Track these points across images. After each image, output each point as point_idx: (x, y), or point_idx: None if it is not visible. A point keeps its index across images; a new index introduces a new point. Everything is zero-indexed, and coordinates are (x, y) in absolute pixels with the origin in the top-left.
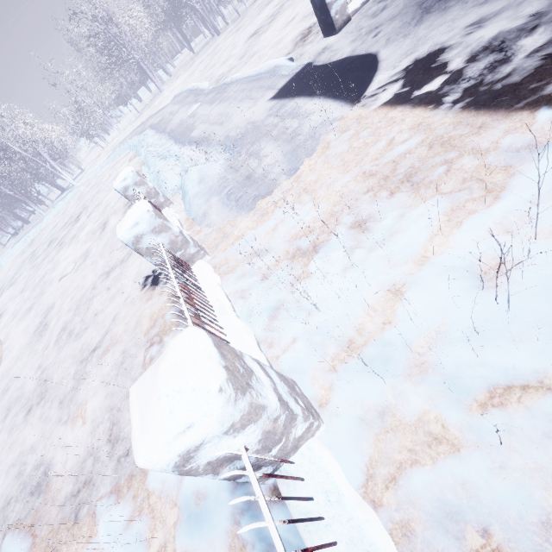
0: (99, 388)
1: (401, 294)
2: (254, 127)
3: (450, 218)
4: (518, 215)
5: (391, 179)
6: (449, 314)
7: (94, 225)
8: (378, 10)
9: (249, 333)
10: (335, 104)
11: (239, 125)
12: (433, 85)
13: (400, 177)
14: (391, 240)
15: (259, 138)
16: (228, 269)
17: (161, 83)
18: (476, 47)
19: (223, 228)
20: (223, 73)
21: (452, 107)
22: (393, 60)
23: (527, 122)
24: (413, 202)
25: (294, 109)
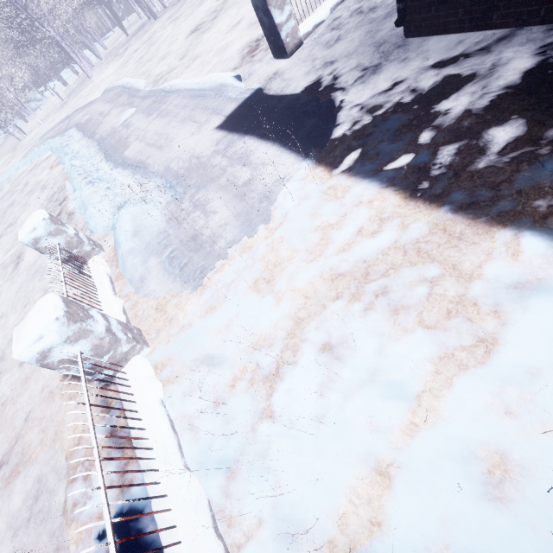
0: (5, 533)
1: (389, 478)
2: (198, 163)
3: (438, 369)
4: (519, 389)
5: (363, 288)
6: (452, 533)
7: (5, 256)
8: (331, 39)
9: (201, 502)
10: (292, 158)
11: (181, 156)
12: (401, 162)
13: (374, 288)
14: (370, 386)
15: (205, 183)
16: (172, 375)
17: (90, 66)
18: (444, 122)
19: (166, 307)
20: (162, 73)
21: (425, 200)
22: (353, 113)
23: (512, 248)
24: (392, 331)
25: (245, 152)
